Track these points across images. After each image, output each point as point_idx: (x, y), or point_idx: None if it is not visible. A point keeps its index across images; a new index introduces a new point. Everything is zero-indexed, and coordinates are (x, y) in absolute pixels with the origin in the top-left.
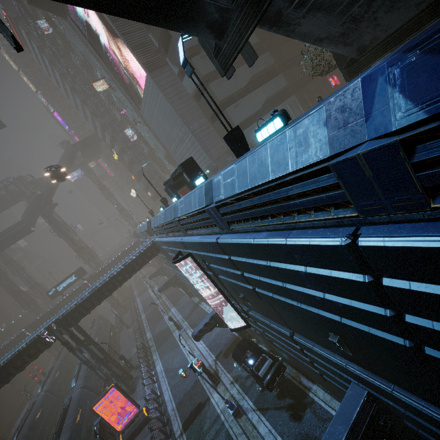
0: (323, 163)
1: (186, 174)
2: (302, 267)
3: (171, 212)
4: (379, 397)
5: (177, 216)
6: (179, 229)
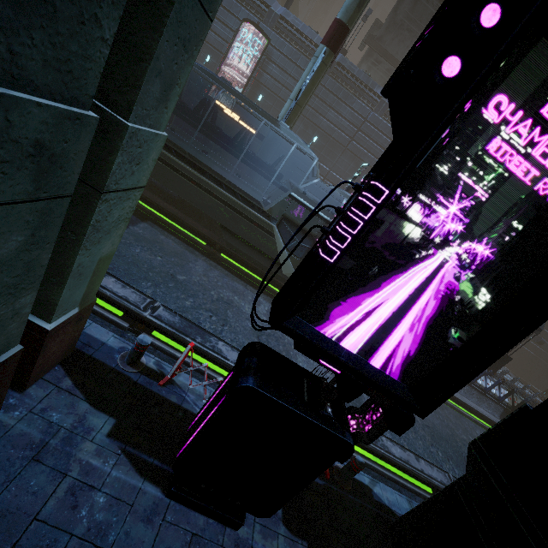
0: (380, 97)
1: (287, 3)
2: (349, 109)
3: (270, 0)
4: (304, 165)
5: (283, 15)
6: (255, 11)
